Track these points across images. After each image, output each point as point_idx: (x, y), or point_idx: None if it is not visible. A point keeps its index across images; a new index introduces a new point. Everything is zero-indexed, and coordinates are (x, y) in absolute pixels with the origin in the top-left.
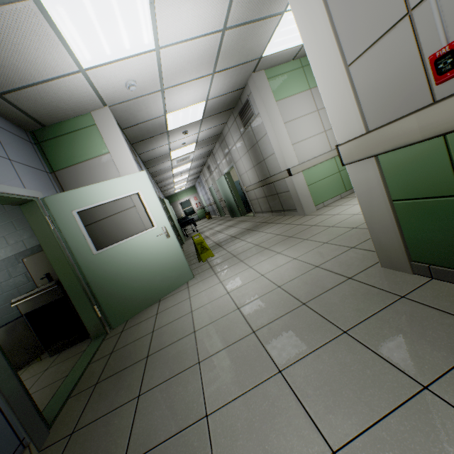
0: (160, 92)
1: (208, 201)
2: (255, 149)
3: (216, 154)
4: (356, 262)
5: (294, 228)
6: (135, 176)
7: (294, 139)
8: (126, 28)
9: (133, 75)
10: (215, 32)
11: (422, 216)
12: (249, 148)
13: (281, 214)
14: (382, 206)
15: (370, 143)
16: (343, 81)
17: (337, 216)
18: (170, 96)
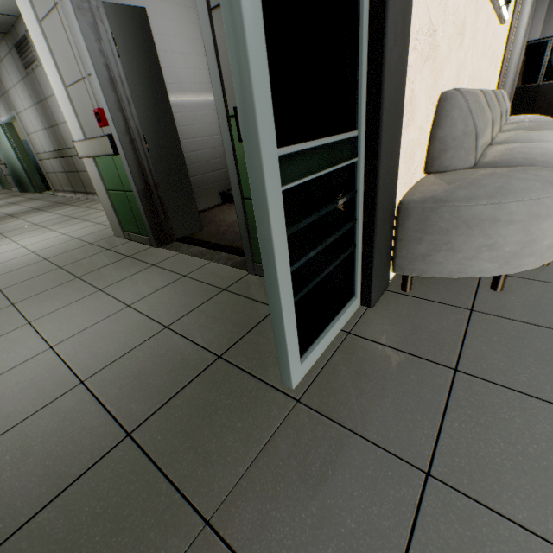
0: None
1: None
2: (45, 107)
3: None
4: (105, 235)
5: (86, 211)
6: None
7: None
8: None
9: None
10: None
11: (120, 202)
12: (36, 102)
13: (85, 197)
14: (104, 193)
15: (87, 148)
16: (66, 97)
17: None
18: None
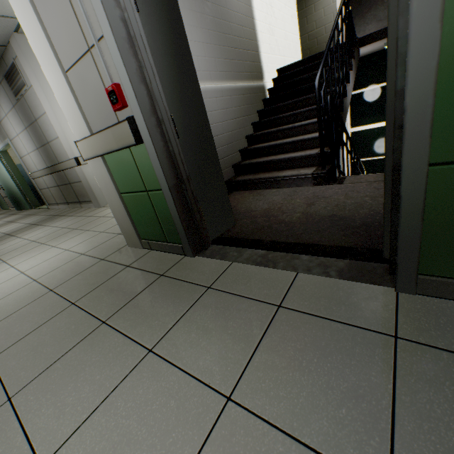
0: None
1: None
2: (36, 128)
3: None
4: (115, 245)
5: (83, 220)
6: None
7: None
8: None
9: None
10: None
11: (137, 205)
12: (27, 125)
13: (78, 206)
14: (116, 197)
15: (95, 145)
16: (65, 85)
17: None
18: None
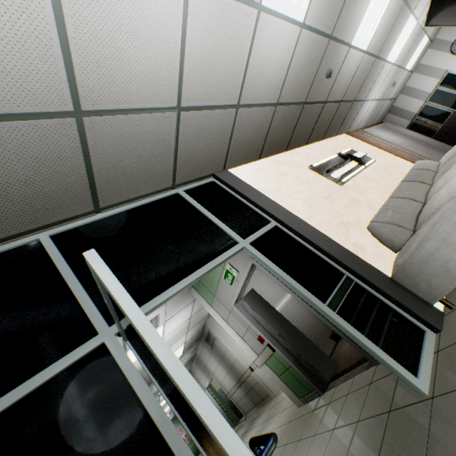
0: None
1: None
2: (224, 359)
3: (195, 372)
4: (292, 411)
5: (271, 410)
6: None
7: None
8: None
9: None
10: (187, 319)
11: (288, 379)
12: (220, 360)
13: (263, 404)
14: (278, 379)
15: (261, 359)
16: (243, 342)
17: None
18: None
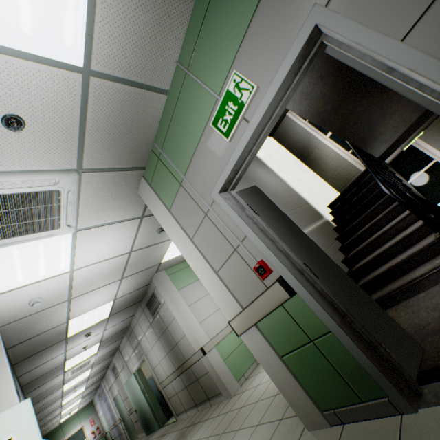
0: (67, 301)
1: (112, 419)
2: (166, 334)
3: (124, 350)
4: (288, 435)
5: (223, 418)
6: (12, 411)
7: (200, 317)
8: (46, 262)
9: (41, 293)
10: (123, 254)
11: (304, 364)
12: (160, 335)
13: (207, 405)
14: (277, 363)
15: (248, 316)
16: (217, 280)
17: (259, 385)
18: (77, 302)
